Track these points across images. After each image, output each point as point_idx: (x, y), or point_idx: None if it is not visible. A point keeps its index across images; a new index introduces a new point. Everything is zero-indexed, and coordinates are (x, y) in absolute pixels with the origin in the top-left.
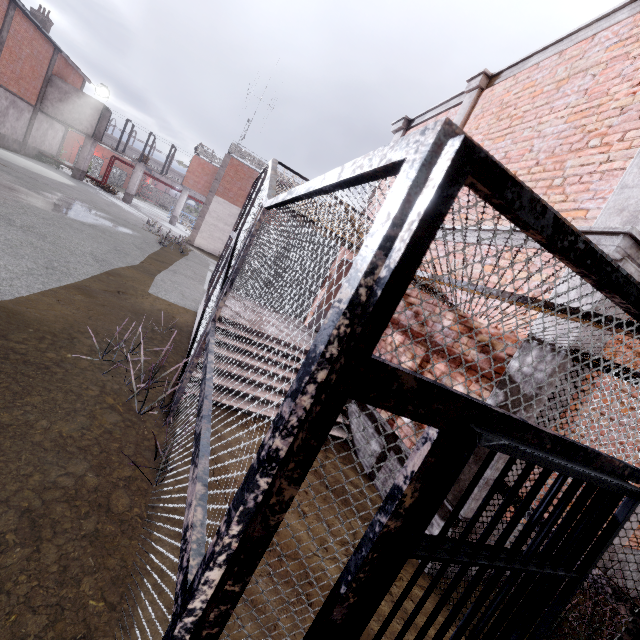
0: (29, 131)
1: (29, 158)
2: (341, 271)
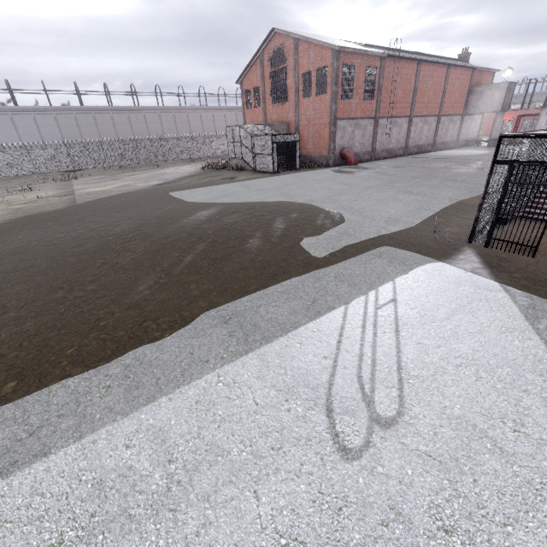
0: (459, 131)
1: (460, 148)
2: None
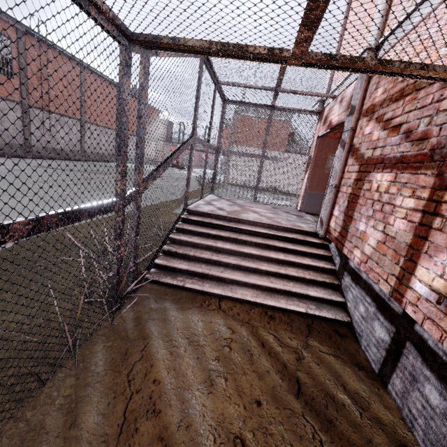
0: None
1: None
2: (320, 149)
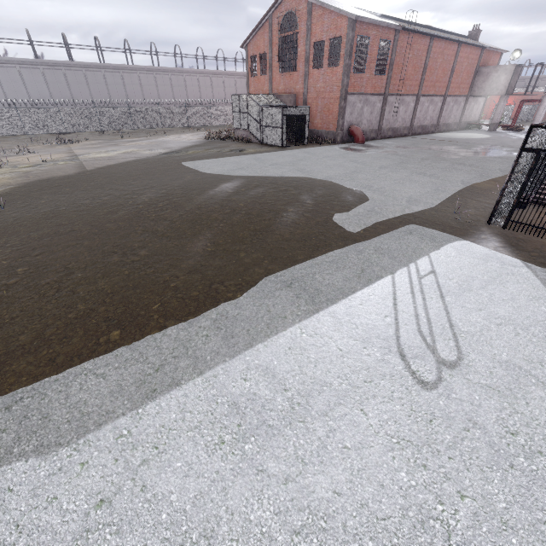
0: (462, 113)
1: (461, 131)
2: None
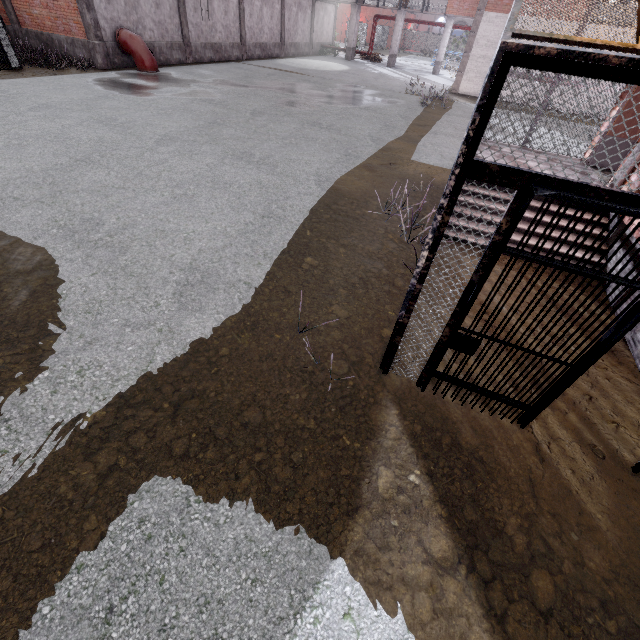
0: (312, 28)
1: (316, 57)
2: None
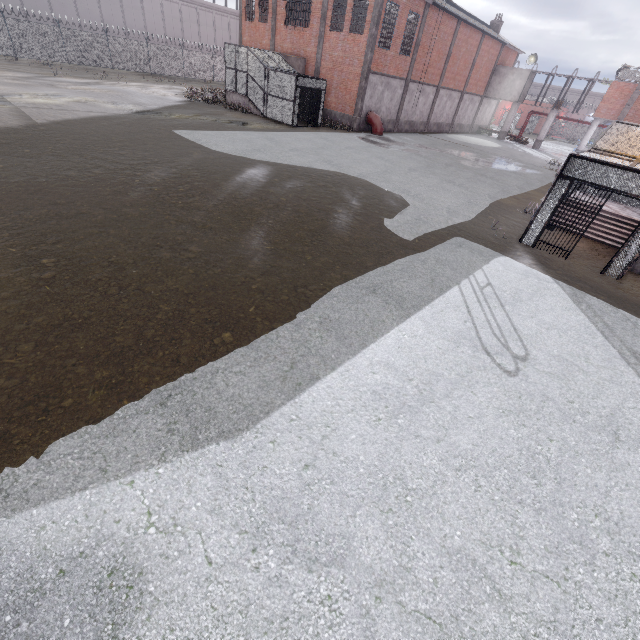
0: (476, 115)
1: (473, 135)
2: None
